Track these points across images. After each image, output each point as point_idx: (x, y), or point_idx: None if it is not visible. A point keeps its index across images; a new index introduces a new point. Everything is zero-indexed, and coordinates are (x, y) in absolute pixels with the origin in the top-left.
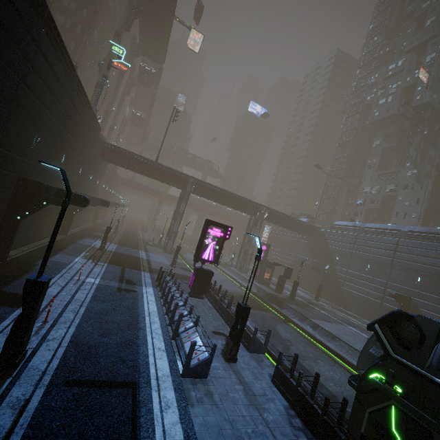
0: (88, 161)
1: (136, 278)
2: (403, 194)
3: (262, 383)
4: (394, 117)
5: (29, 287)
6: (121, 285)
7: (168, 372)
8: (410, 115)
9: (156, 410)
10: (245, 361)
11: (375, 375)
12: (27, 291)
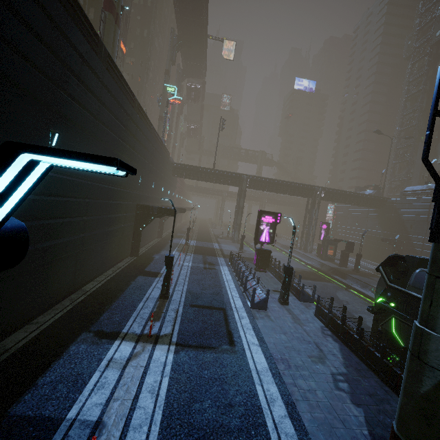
0: (166, 181)
1: (214, 261)
2: None
3: (306, 315)
4: None
5: (167, 260)
6: (205, 266)
7: (242, 306)
8: None
9: (237, 318)
10: (295, 305)
11: (380, 299)
12: (166, 262)
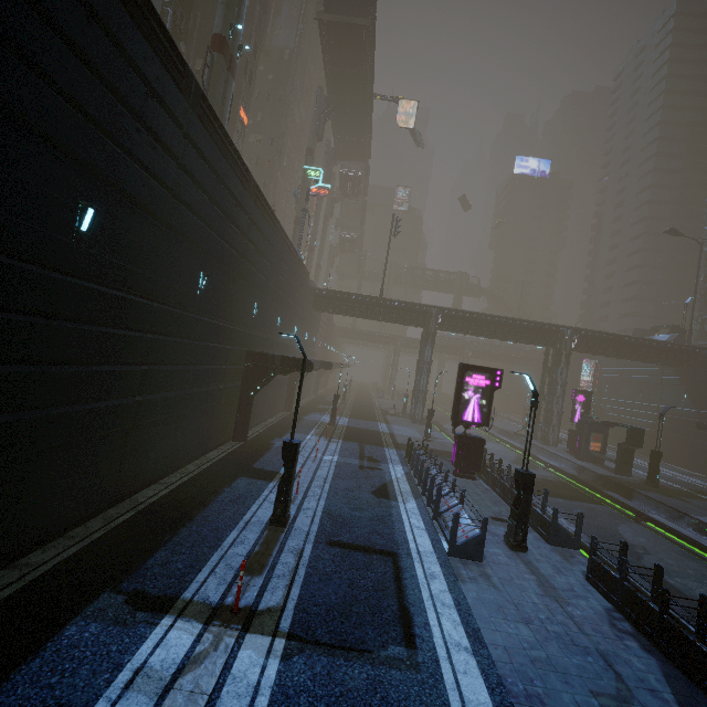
0: (301, 317)
1: (379, 455)
2: None
3: (568, 579)
4: None
5: (286, 449)
6: (362, 463)
7: (431, 549)
8: None
9: (420, 577)
10: (541, 553)
11: None
12: (285, 453)
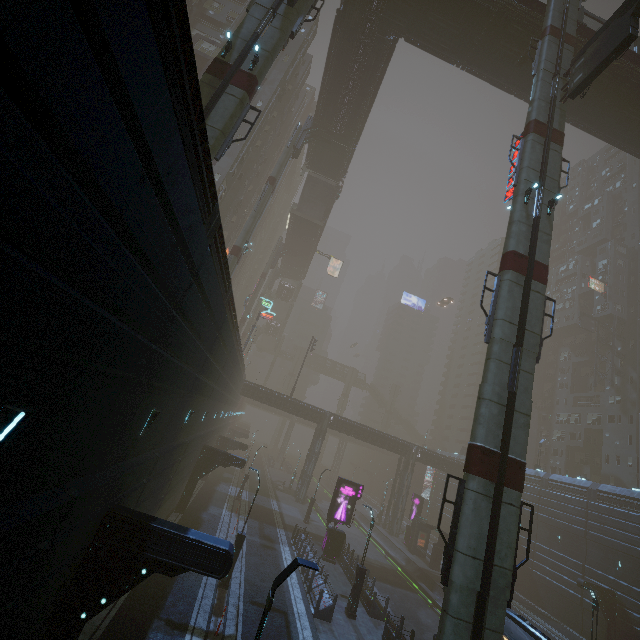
0: (232, 404)
1: (273, 535)
2: (610, 429)
3: (373, 637)
4: (577, 326)
5: (238, 539)
6: (263, 542)
7: (305, 612)
8: (593, 328)
9: (299, 627)
10: (363, 621)
11: None
12: (237, 541)
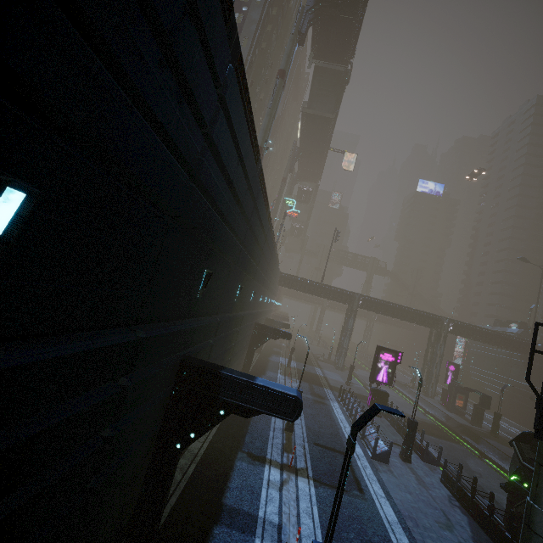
0: (273, 292)
1: (322, 394)
2: None
3: (431, 479)
4: None
5: None
6: (315, 398)
7: (363, 454)
8: None
9: (360, 466)
10: (418, 465)
11: (513, 477)
12: None
